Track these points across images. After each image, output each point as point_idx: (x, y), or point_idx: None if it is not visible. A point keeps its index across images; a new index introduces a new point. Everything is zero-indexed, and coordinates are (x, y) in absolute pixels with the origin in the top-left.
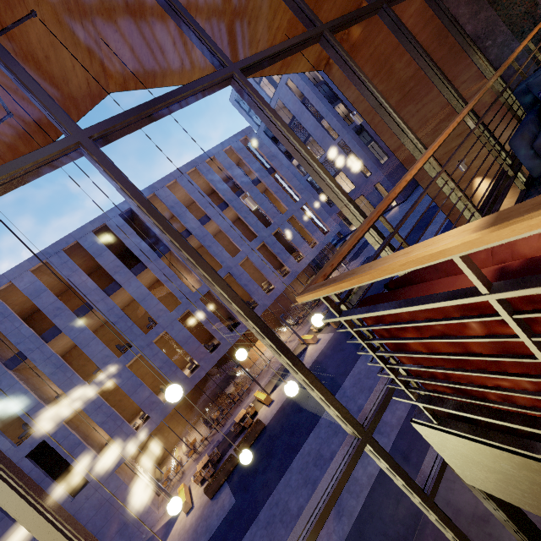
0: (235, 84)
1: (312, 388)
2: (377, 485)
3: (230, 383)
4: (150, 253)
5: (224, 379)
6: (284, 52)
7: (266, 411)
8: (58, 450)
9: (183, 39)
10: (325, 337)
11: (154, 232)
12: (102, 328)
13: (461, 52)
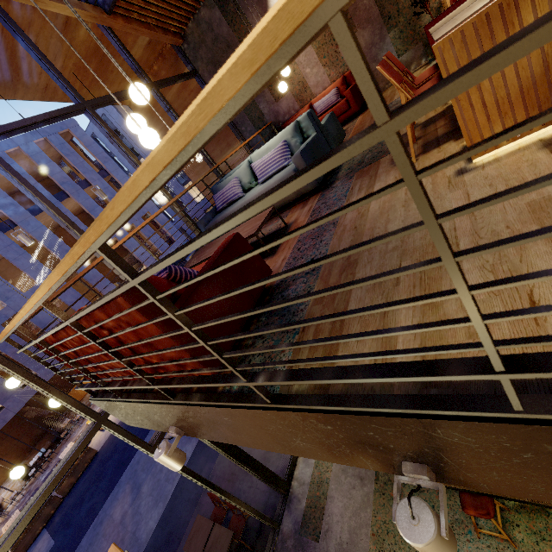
0: None
1: (52, 396)
2: (189, 465)
3: (58, 418)
4: None
5: (49, 415)
6: (40, 123)
7: (100, 436)
8: None
9: None
10: None
11: None
12: None
13: (229, 129)
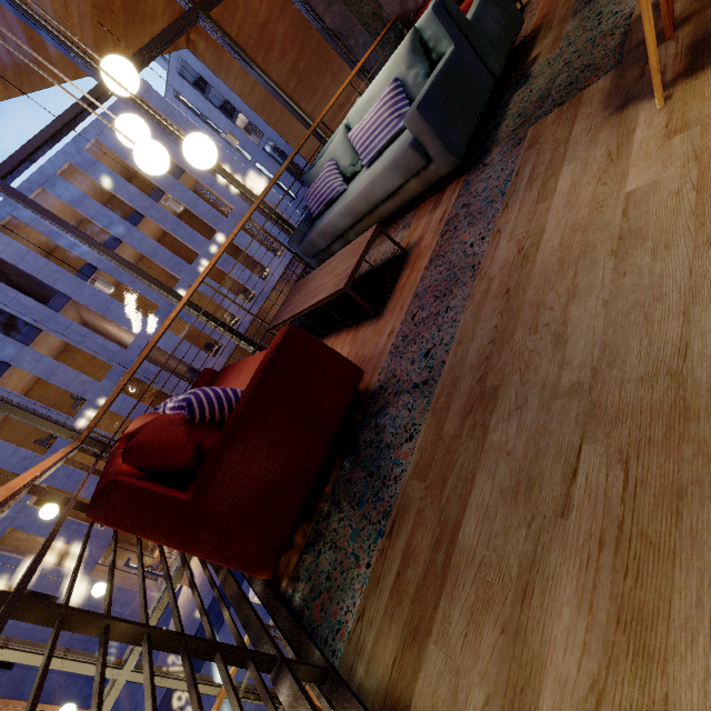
0: (2, 195)
1: None
2: None
3: None
4: (38, 309)
5: None
6: (62, 131)
7: None
8: (0, 580)
9: None
10: None
11: (34, 276)
12: (7, 421)
13: (330, 49)
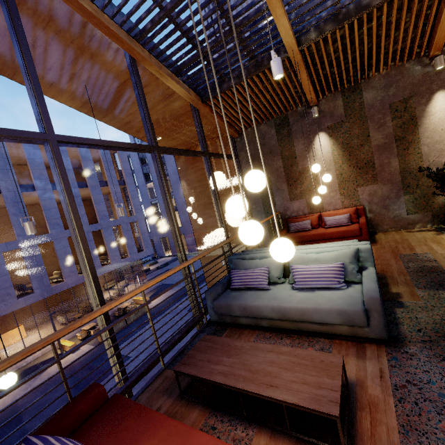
0: (47, 147)
1: None
2: None
3: None
4: None
5: None
6: (114, 147)
7: None
8: None
9: (61, 72)
10: (84, 348)
11: None
12: None
13: None
